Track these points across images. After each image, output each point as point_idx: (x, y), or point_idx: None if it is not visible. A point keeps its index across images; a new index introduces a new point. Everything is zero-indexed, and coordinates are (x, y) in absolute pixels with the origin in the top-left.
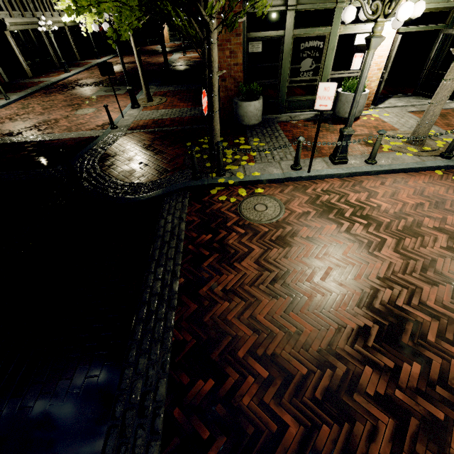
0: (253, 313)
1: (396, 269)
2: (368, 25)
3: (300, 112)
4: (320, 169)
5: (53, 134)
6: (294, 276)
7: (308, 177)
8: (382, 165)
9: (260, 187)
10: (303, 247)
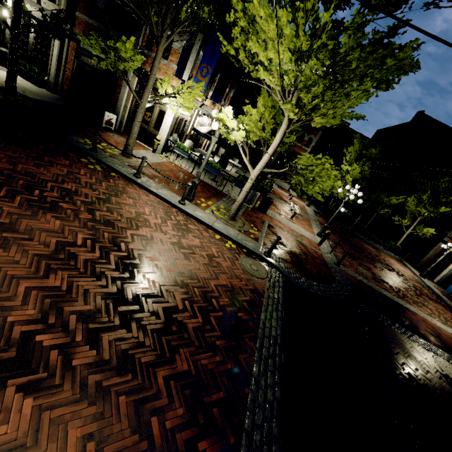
0: None
1: None
2: None
3: None
4: None
5: None
6: None
7: None
8: None
9: None
10: None
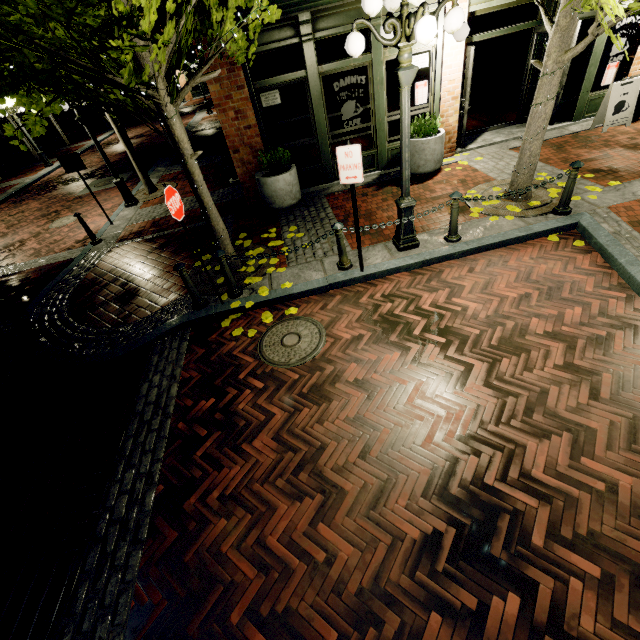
0: (262, 535)
1: (487, 416)
2: None
3: None
4: (380, 262)
5: (14, 265)
6: (330, 454)
7: (362, 278)
8: (469, 241)
9: (294, 305)
10: (348, 400)
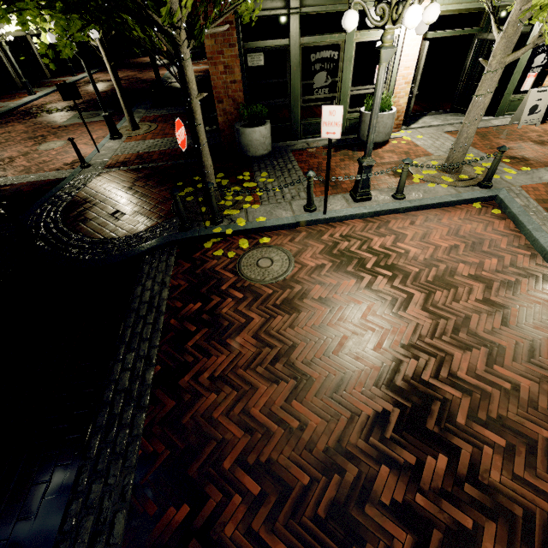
0: (246, 407)
1: (424, 332)
2: None
3: (319, 137)
4: (339, 208)
5: (5, 178)
6: (300, 351)
7: (324, 220)
8: (412, 200)
9: (266, 236)
10: (314, 312)
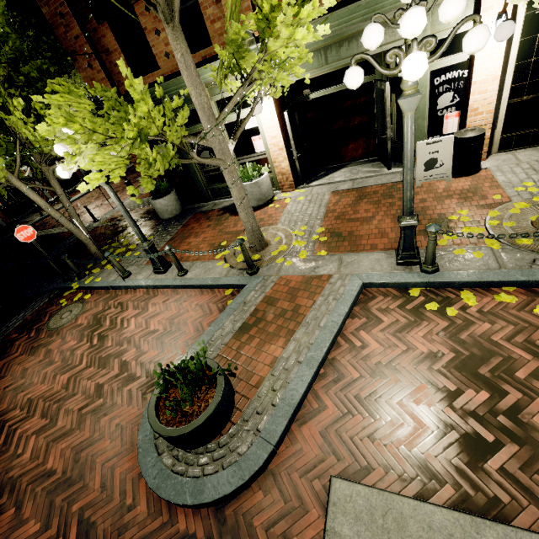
0: None
1: (47, 394)
2: (245, 110)
3: (225, 198)
4: (140, 278)
5: None
6: (3, 381)
7: (125, 287)
8: (184, 279)
9: (93, 293)
10: (36, 358)
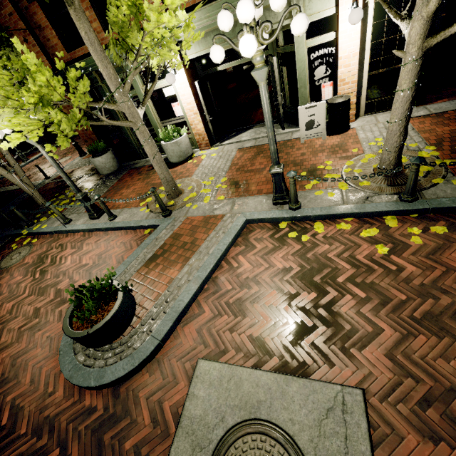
0: None
1: None
2: (163, 80)
3: None
4: (78, 224)
5: None
6: None
7: (65, 231)
8: (113, 222)
9: (39, 237)
10: None
